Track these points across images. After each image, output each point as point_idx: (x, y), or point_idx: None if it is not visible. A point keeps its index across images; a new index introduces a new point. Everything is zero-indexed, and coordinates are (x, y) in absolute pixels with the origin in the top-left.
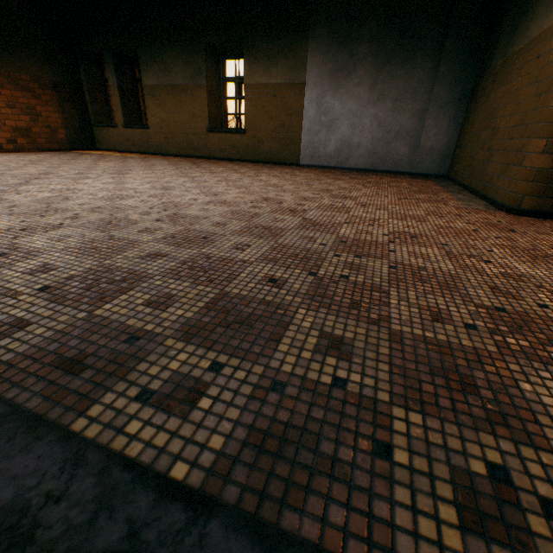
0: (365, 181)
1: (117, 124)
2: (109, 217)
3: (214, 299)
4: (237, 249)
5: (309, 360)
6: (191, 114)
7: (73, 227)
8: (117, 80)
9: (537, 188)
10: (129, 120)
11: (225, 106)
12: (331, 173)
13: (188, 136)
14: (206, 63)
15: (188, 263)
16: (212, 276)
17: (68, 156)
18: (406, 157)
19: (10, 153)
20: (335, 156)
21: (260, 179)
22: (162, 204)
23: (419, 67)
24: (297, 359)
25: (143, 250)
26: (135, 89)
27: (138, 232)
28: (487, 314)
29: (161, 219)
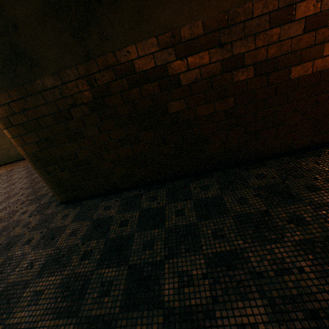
0: None
1: None
2: None
3: None
4: None
5: None
6: None
7: None
8: None
9: (54, 192)
10: None
11: None
12: None
13: None
14: None
15: None
16: None
17: None
18: None
19: None
20: None
21: None
22: None
23: None
24: None
25: None
26: None
27: None
28: None
29: None
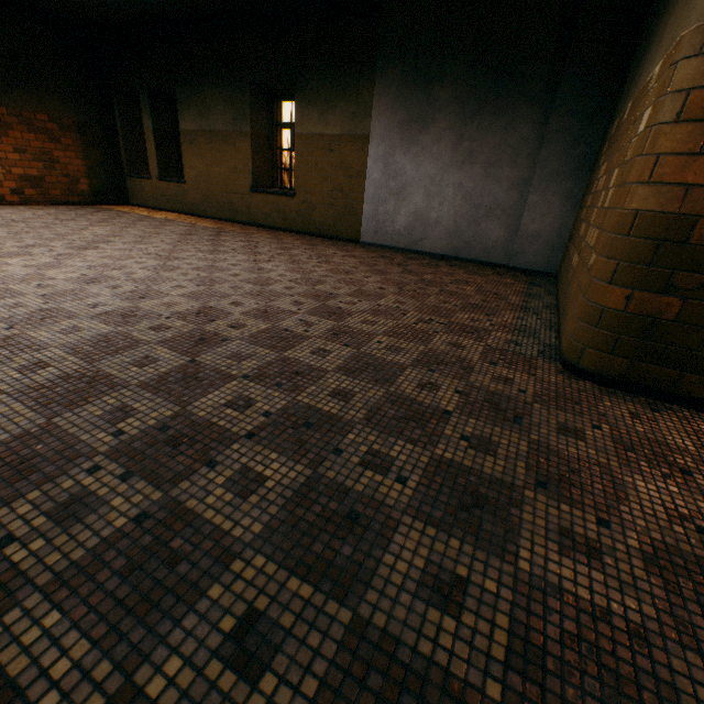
0: (415, 279)
1: (152, 176)
2: None
3: None
4: None
5: None
6: (232, 168)
7: None
8: (152, 123)
9: (604, 339)
10: (166, 171)
11: (280, 159)
12: (388, 259)
13: (229, 196)
14: (252, 105)
15: None
16: None
17: (74, 214)
18: (501, 244)
19: (13, 206)
20: (406, 235)
21: (263, 267)
22: (30, 313)
23: (522, 120)
24: None
25: None
26: (177, 133)
27: None
28: None
29: None
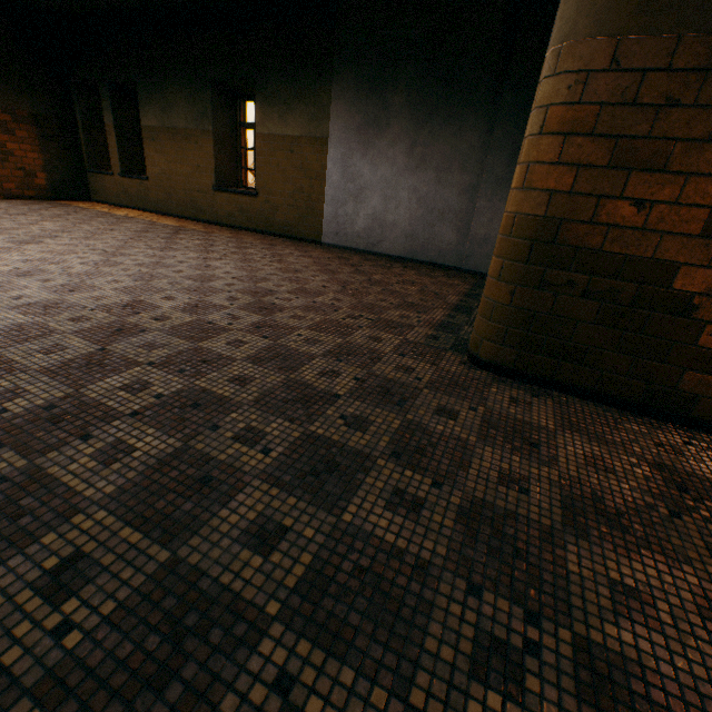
0: (362, 279)
1: (114, 172)
2: None
3: None
4: None
5: None
6: (195, 166)
7: None
8: (114, 118)
9: (496, 331)
10: (129, 167)
11: (245, 159)
12: (344, 260)
13: (192, 194)
14: (214, 104)
15: None
16: None
17: (27, 209)
18: (454, 247)
19: None
20: (365, 237)
21: (211, 264)
22: None
23: (469, 128)
24: None
25: None
26: (140, 129)
27: None
28: None
29: None
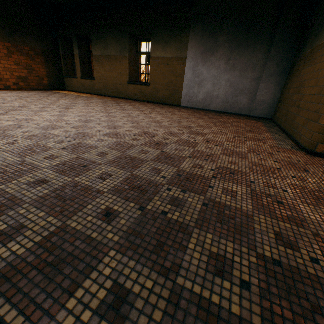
0: (217, 121)
1: (77, 76)
2: (34, 143)
3: (52, 232)
4: (100, 178)
5: (85, 323)
6: (118, 72)
7: (4, 152)
8: (78, 51)
9: None
10: (84, 74)
11: (140, 69)
12: (198, 113)
13: (116, 85)
14: (129, 43)
15: (57, 191)
16: (67, 205)
17: (45, 94)
18: (246, 105)
19: (14, 90)
20: (202, 102)
21: (150, 116)
22: (76, 134)
23: (257, 51)
24: (76, 321)
25: (35, 175)
26: (89, 56)
27: (44, 158)
28: (265, 268)
29: (67, 147)
